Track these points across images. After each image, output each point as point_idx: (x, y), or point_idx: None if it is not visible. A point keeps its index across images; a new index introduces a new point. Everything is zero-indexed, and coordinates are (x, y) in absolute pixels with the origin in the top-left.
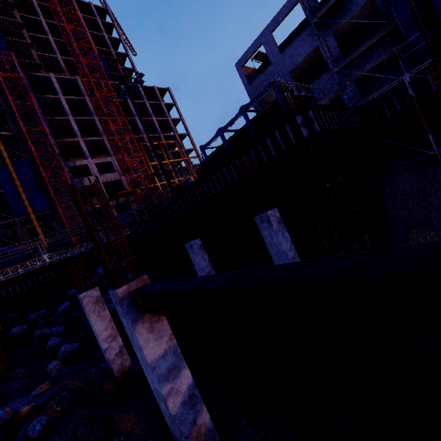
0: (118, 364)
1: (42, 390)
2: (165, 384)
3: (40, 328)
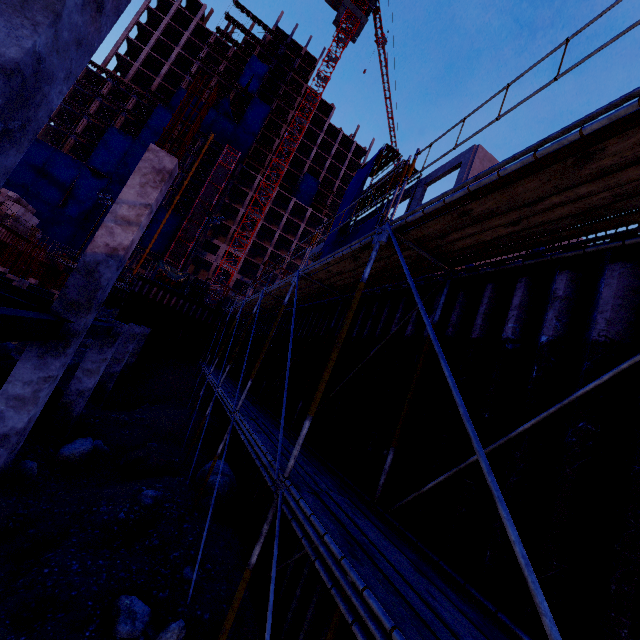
0: None
1: None
2: None
3: None
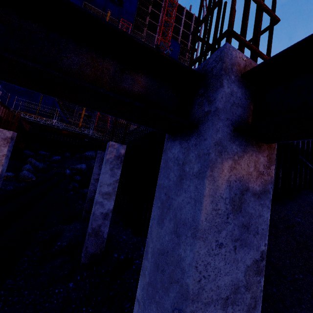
0: None
1: None
2: None
3: (37, 159)
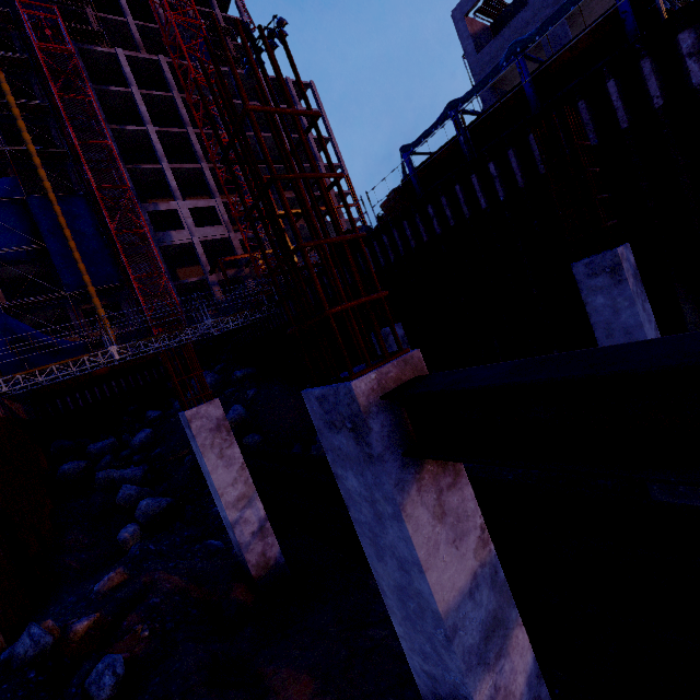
0: (257, 554)
1: (112, 583)
2: (481, 678)
3: (106, 468)
